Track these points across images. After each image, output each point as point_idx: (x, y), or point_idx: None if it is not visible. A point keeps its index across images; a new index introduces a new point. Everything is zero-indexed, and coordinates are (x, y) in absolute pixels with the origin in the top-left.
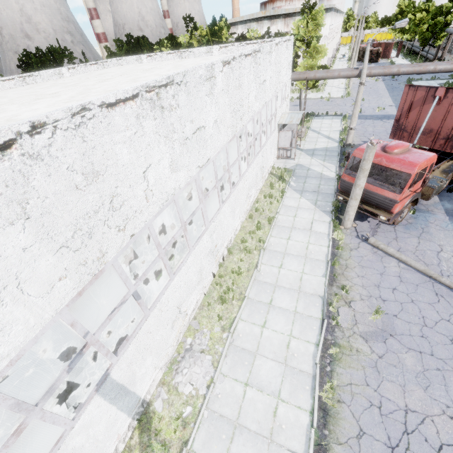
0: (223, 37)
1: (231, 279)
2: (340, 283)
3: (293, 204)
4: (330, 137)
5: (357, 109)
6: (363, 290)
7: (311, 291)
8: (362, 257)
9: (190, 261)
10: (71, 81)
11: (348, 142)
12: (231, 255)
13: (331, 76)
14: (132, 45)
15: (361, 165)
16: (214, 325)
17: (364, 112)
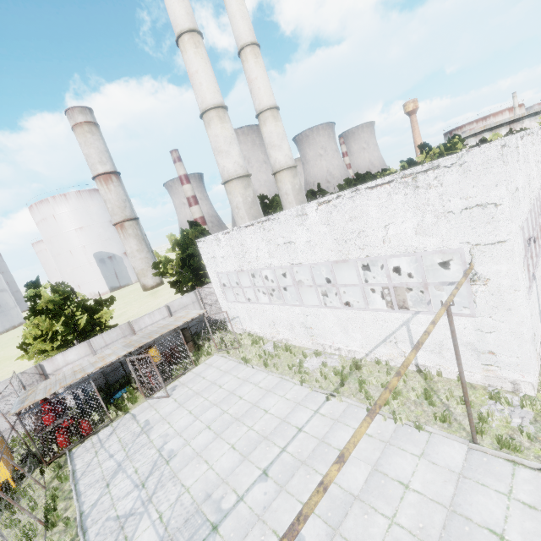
0: (457, 149)
1: None
2: None
3: None
4: None
5: None
6: None
7: None
8: None
9: None
10: None
11: None
12: None
13: None
14: (361, 179)
15: None
16: None
17: None
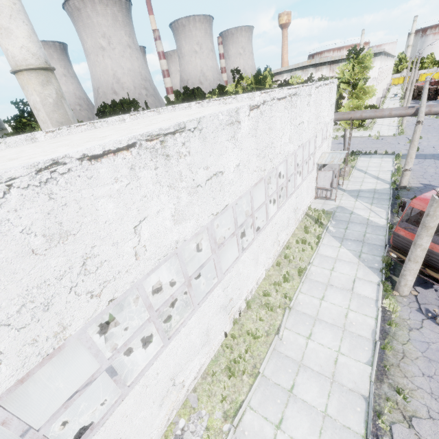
0: (266, 84)
1: (245, 342)
2: (395, 380)
3: (330, 254)
4: (379, 178)
5: (413, 149)
6: (432, 401)
7: (349, 384)
8: (427, 344)
9: (193, 321)
10: (126, 126)
11: (402, 184)
12: (250, 309)
13: (380, 115)
14: (187, 95)
15: (423, 221)
16: (215, 406)
17: (422, 151)
